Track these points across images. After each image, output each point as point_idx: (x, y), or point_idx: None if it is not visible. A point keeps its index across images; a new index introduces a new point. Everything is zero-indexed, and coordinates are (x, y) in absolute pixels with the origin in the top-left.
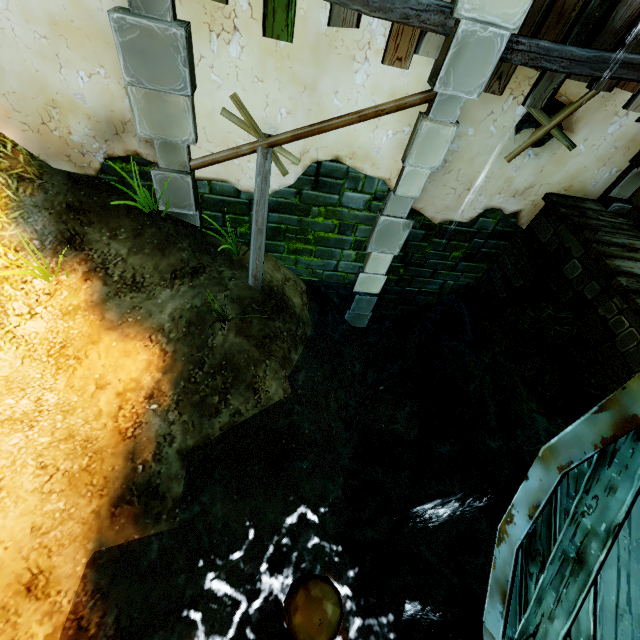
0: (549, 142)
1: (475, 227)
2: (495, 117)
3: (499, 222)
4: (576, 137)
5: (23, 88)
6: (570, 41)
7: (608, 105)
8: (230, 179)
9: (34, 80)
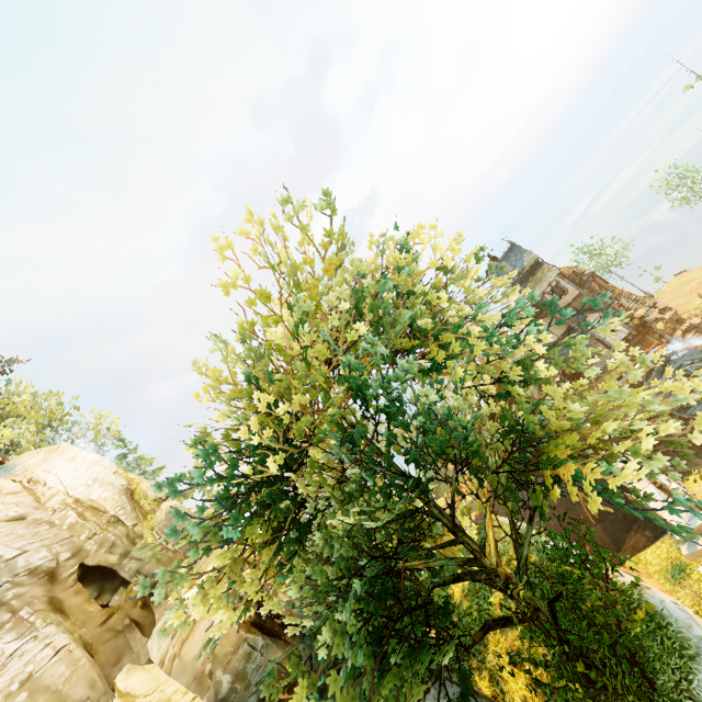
0: None
1: None
2: None
3: None
4: None
5: None
6: None
7: None
8: None
9: None
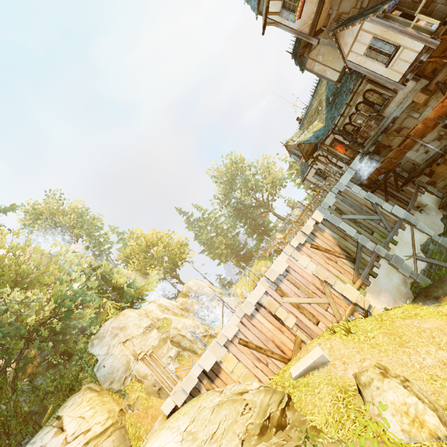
0: (424, 208)
1: (446, 224)
2: (417, 216)
3: (445, 219)
4: (424, 204)
5: (393, 291)
6: (407, 205)
7: (419, 199)
8: (420, 269)
9: (393, 287)
